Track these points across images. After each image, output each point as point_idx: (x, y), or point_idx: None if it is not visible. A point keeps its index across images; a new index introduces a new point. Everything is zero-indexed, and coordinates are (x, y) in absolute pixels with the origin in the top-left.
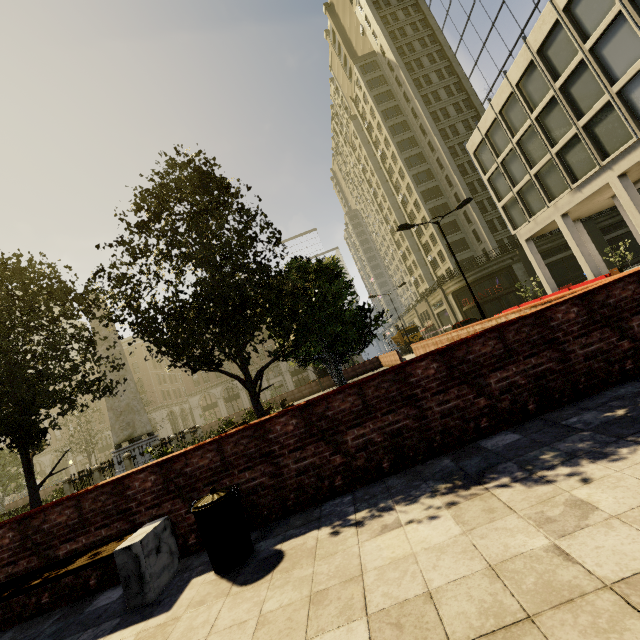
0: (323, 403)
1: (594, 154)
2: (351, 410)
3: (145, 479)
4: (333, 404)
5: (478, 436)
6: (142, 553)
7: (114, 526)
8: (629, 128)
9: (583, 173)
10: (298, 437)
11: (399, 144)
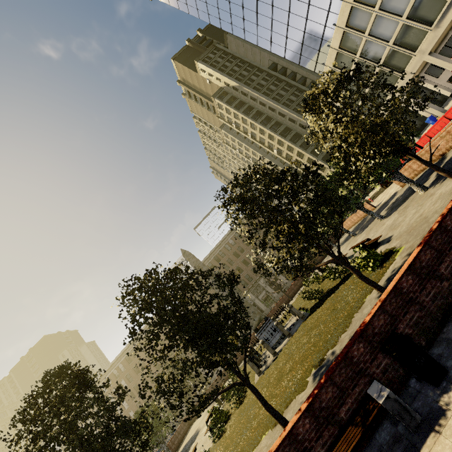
0: None
1: (407, 52)
2: None
3: None
4: None
5: None
6: None
7: None
8: (423, 29)
9: (404, 65)
10: None
11: (262, 123)
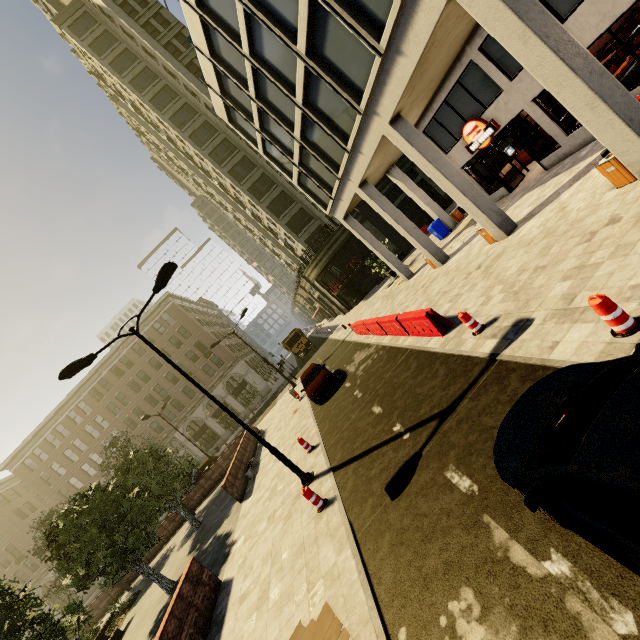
0: None
1: (344, 95)
2: None
3: None
4: None
5: None
6: None
7: None
8: (362, 40)
9: (350, 125)
10: None
11: (174, 119)
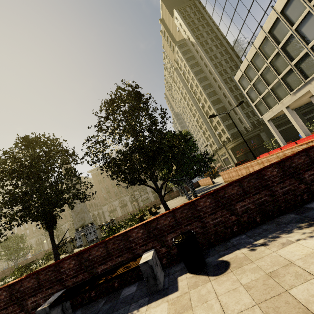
0: (222, 191)
1: (301, 77)
2: (237, 193)
3: (138, 232)
4: (227, 191)
5: (303, 203)
6: (153, 264)
7: (124, 256)
8: None
9: (296, 86)
10: (212, 208)
11: (199, 79)
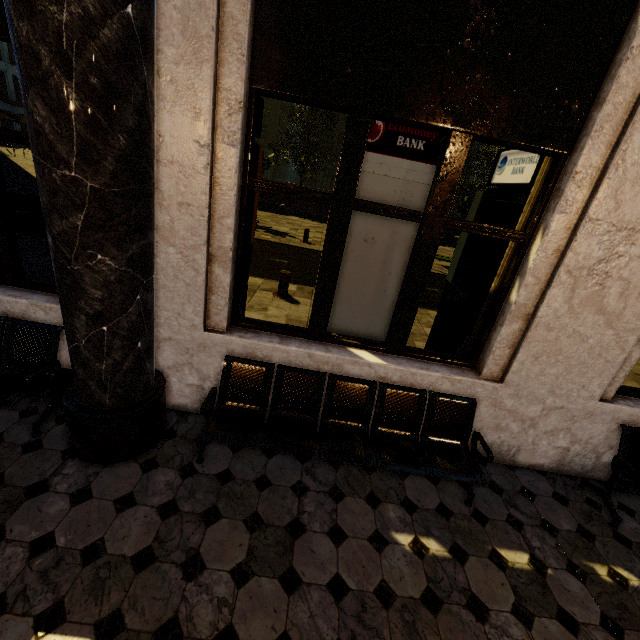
0: None
1: None
2: None
3: None
4: None
5: None
6: None
7: None
8: None
9: None
10: None
11: None
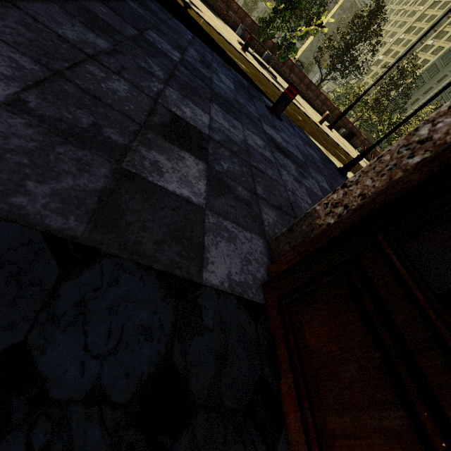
0: None
1: None
2: None
3: None
4: None
5: None
6: None
7: None
8: None
9: None
10: None
11: None
